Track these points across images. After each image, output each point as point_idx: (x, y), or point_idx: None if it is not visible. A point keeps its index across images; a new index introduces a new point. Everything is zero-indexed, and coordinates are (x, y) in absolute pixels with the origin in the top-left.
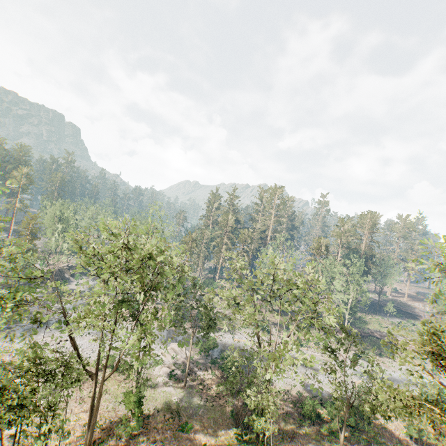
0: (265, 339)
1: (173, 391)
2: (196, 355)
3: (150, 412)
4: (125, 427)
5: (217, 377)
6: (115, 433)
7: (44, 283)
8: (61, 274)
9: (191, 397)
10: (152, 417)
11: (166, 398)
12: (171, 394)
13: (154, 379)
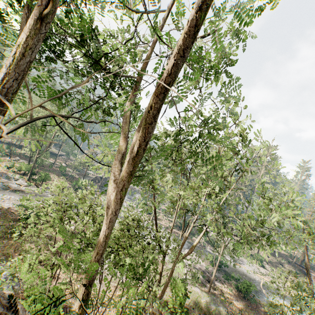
0: (263, 273)
1: (200, 293)
2: (209, 266)
3: (186, 306)
4: (169, 311)
5: (233, 293)
6: (163, 314)
7: (96, 183)
8: (105, 180)
9: (218, 305)
10: (189, 311)
11: (197, 297)
12: (199, 294)
13: (181, 275)
